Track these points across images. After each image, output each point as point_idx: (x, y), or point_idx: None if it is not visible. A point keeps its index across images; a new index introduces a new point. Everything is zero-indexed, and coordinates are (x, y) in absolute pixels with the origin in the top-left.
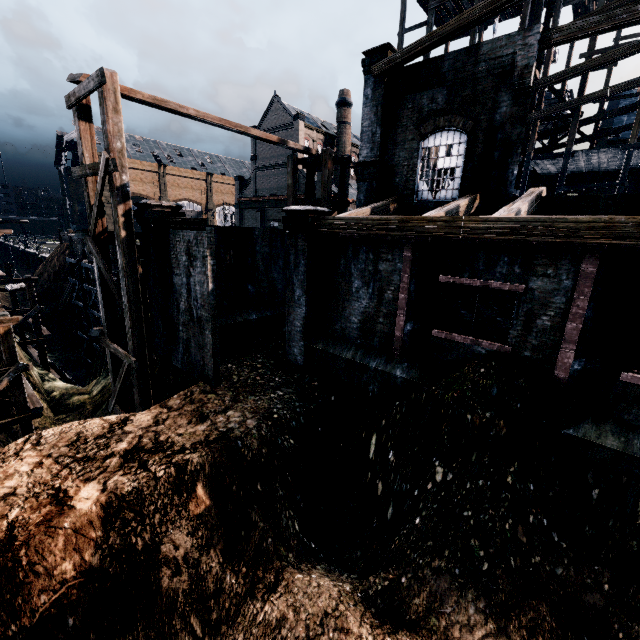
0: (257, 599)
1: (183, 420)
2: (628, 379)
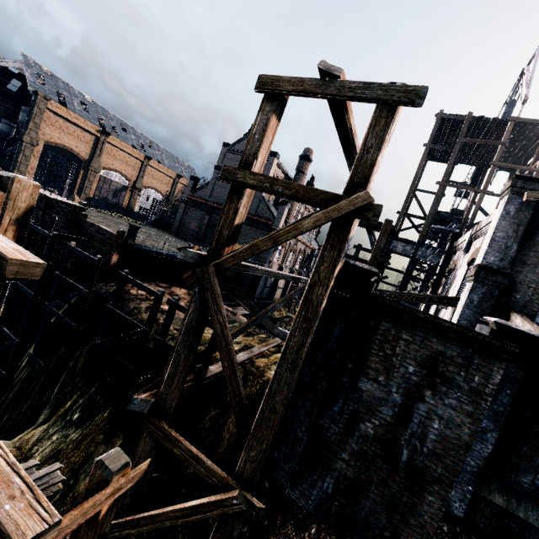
0: None
1: None
2: None
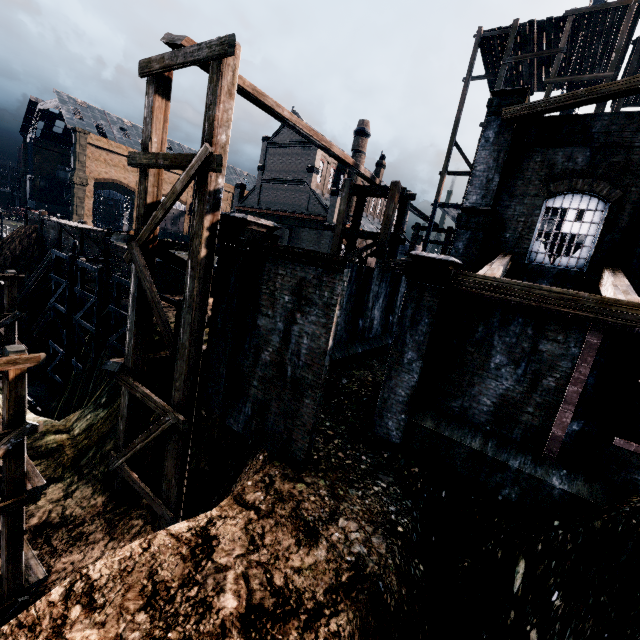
0: None
1: (287, 537)
2: None
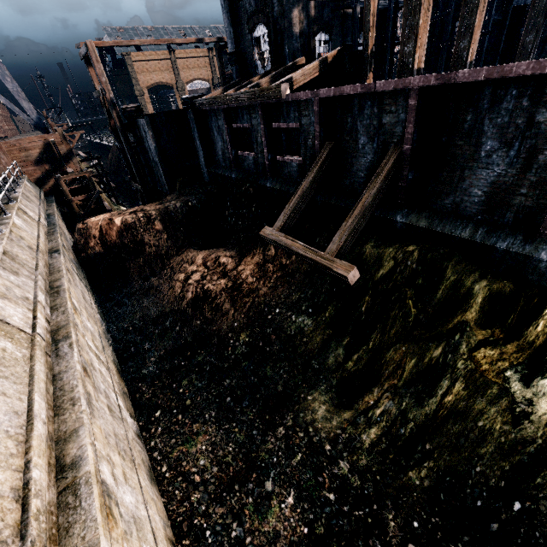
0: (178, 256)
1: (154, 205)
2: (278, 159)
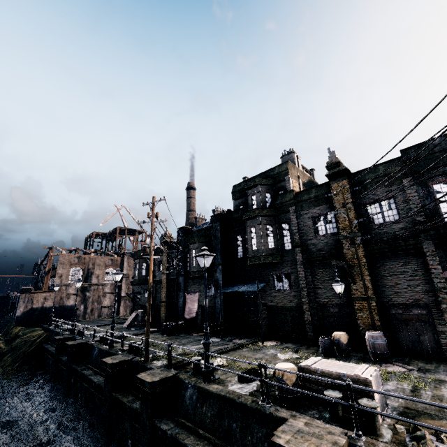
0: None
1: None
2: None
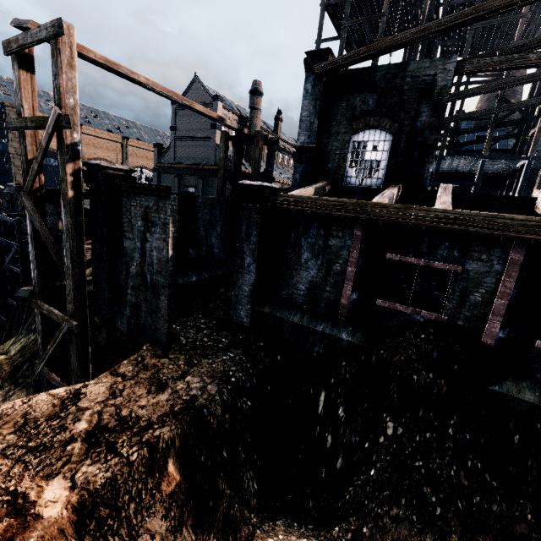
0: None
1: (142, 389)
2: None
